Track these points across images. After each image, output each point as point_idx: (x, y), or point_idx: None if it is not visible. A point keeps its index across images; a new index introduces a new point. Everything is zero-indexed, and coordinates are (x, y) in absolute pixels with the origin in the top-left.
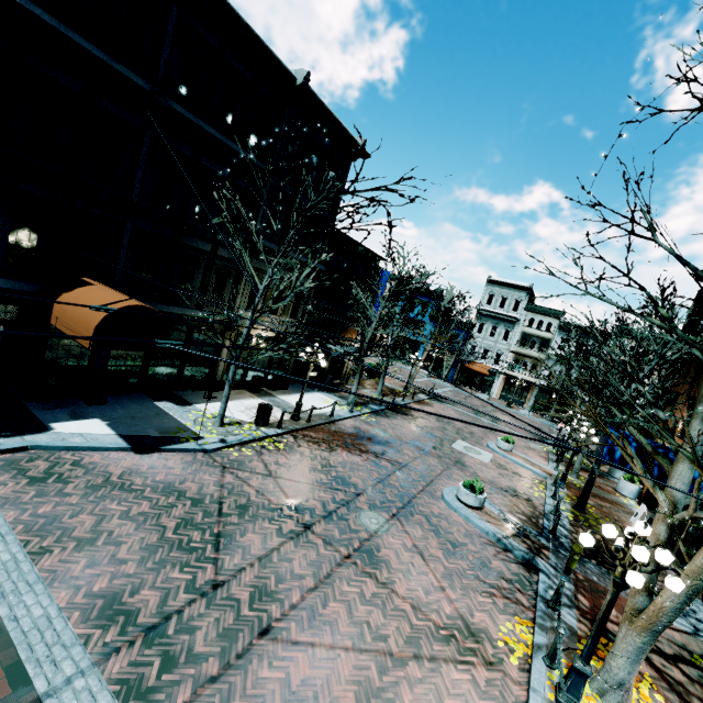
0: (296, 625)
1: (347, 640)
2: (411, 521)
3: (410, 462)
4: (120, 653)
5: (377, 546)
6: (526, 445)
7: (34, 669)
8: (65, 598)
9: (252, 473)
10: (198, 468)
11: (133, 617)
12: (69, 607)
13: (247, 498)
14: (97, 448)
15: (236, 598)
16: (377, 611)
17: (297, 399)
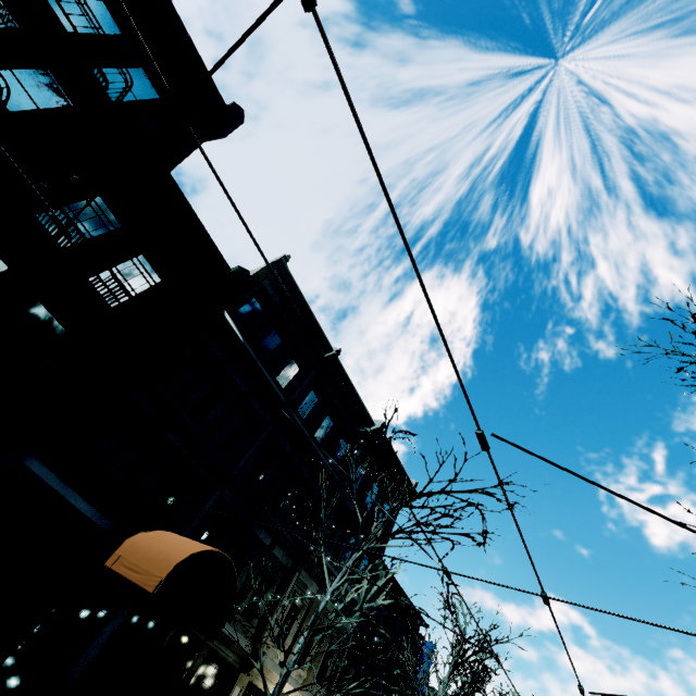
0: None
1: None
2: None
3: None
4: None
5: None
6: None
7: None
8: None
9: None
10: None
11: None
12: None
13: None
14: None
15: None
16: None
17: None
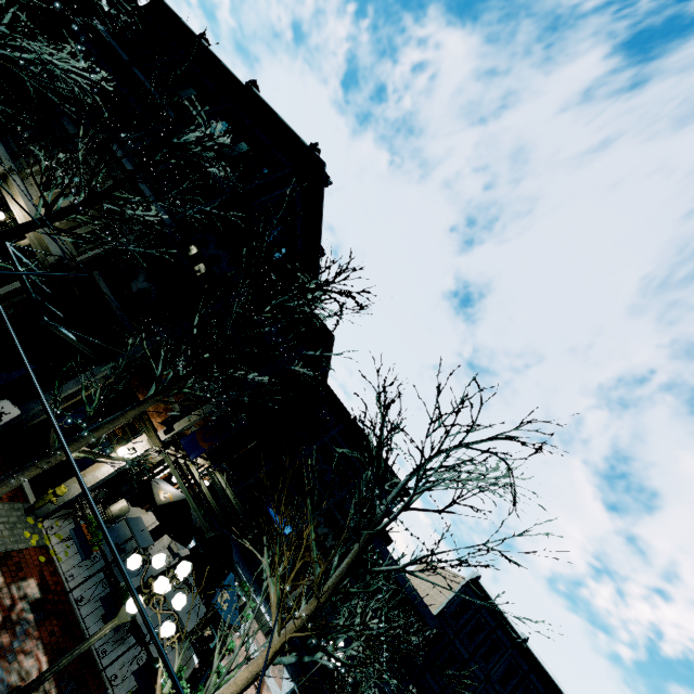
0: None
1: None
2: None
3: None
4: None
5: None
6: None
7: None
8: None
9: None
10: None
11: None
12: None
13: None
14: None
15: None
16: None
17: None
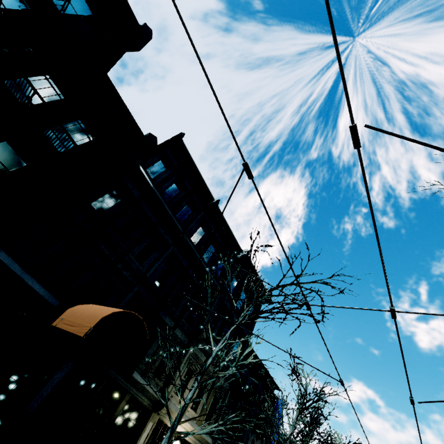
0: None
1: None
2: None
3: None
4: None
5: None
6: None
7: None
8: None
9: None
10: None
11: None
12: None
13: None
14: None
15: None
16: None
17: None
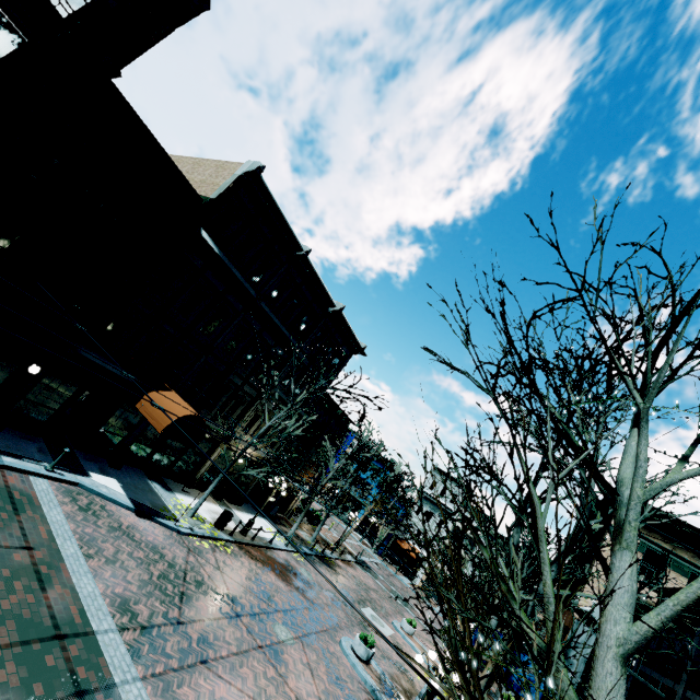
0: (222, 668)
1: (251, 692)
2: (311, 646)
3: (322, 606)
4: (129, 631)
5: (282, 650)
6: (429, 638)
7: (91, 617)
8: (102, 588)
9: (207, 562)
10: (173, 542)
11: (135, 616)
12: (104, 594)
13: (202, 577)
14: (115, 501)
15: (190, 635)
16: (272, 687)
17: (247, 517)
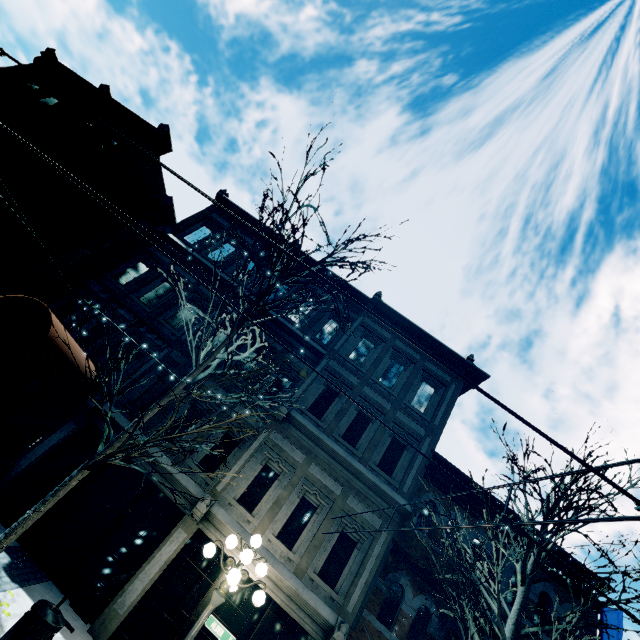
0: None
1: None
2: None
3: None
4: None
5: None
6: None
7: None
8: None
9: None
10: None
11: None
12: None
13: None
14: None
15: None
16: None
17: None
